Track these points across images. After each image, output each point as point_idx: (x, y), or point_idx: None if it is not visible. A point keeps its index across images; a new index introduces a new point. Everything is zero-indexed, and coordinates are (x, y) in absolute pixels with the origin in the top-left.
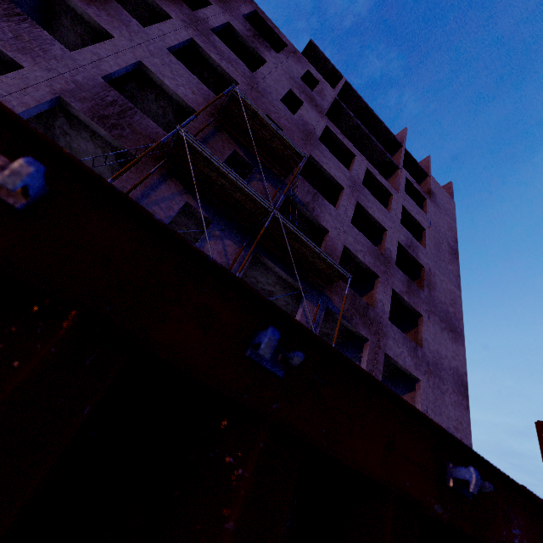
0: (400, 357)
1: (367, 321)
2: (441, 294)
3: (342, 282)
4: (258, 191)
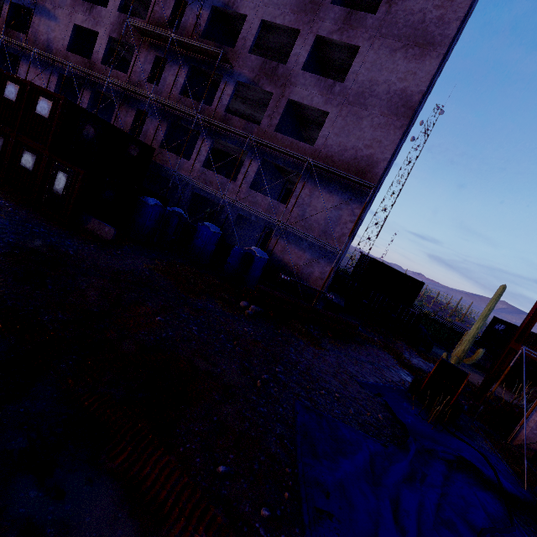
0: (306, 99)
1: (275, 79)
2: (418, 1)
3: (254, 56)
4: (191, 20)
